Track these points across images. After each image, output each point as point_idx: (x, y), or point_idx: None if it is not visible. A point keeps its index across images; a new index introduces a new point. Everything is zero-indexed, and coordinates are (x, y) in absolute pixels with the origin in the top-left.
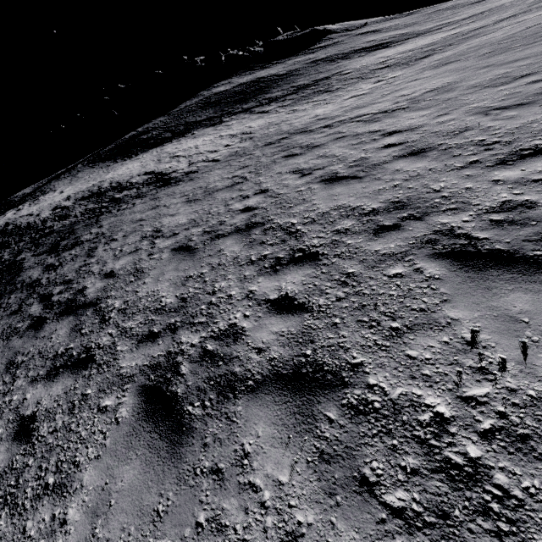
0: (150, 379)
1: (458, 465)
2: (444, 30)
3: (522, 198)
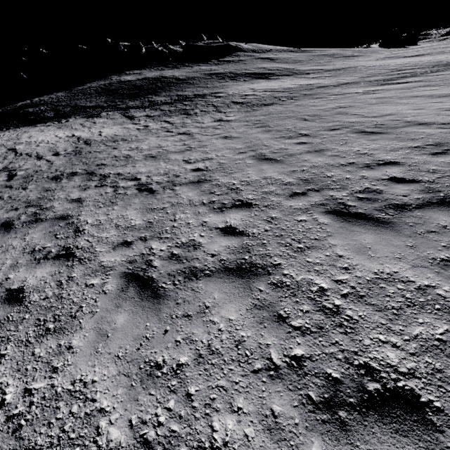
0: None
1: None
2: (309, 76)
3: None
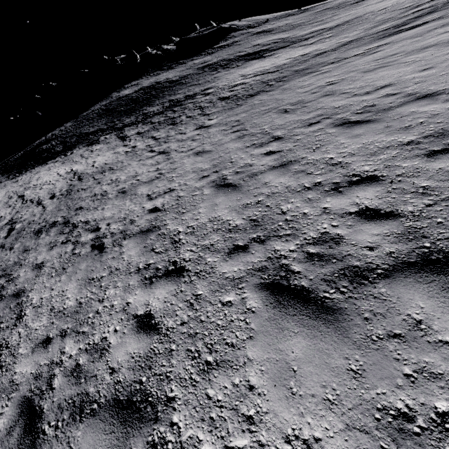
0: None
1: None
2: (307, 42)
3: None
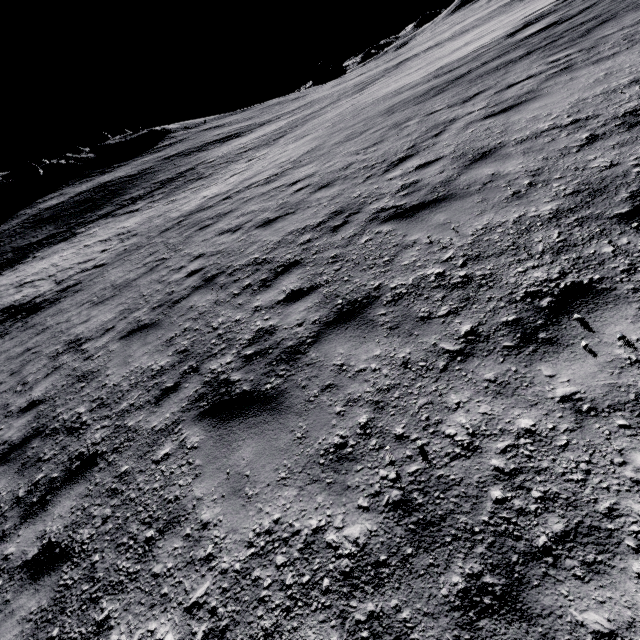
0: (203, 406)
1: (460, 282)
2: (282, 118)
3: (410, 181)
